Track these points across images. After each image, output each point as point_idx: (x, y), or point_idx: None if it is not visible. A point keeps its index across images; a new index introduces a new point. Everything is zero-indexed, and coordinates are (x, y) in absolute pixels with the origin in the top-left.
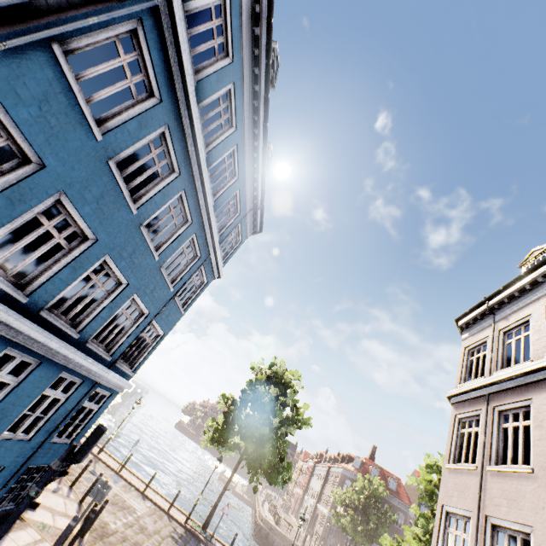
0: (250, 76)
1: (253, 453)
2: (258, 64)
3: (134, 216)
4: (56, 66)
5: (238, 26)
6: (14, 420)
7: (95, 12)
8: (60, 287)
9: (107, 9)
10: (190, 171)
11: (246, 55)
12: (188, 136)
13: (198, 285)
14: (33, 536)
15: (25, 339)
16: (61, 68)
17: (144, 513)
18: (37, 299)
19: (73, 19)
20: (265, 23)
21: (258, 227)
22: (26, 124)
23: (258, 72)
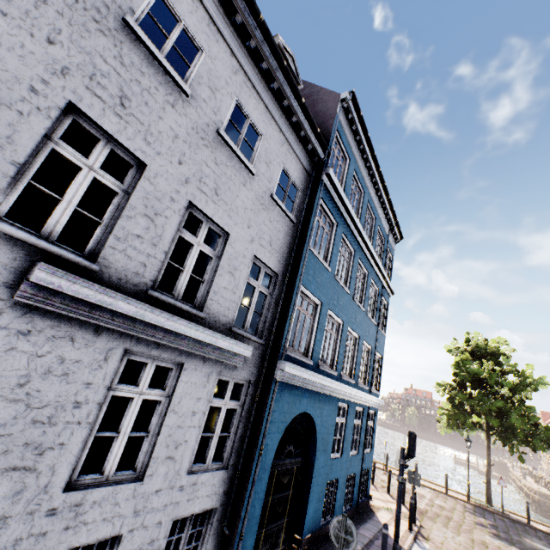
0: (358, 154)
1: (500, 426)
2: (361, 143)
3: (349, 295)
4: (312, 255)
5: (345, 138)
6: (350, 443)
7: (312, 216)
8: (341, 358)
9: (314, 210)
10: (357, 244)
11: (353, 146)
12: (351, 227)
13: (382, 309)
14: (387, 514)
15: (342, 395)
16: (313, 254)
17: (430, 496)
18: (338, 370)
19: (309, 229)
20: (356, 118)
21: (398, 237)
22: (314, 290)
23: (362, 147)
